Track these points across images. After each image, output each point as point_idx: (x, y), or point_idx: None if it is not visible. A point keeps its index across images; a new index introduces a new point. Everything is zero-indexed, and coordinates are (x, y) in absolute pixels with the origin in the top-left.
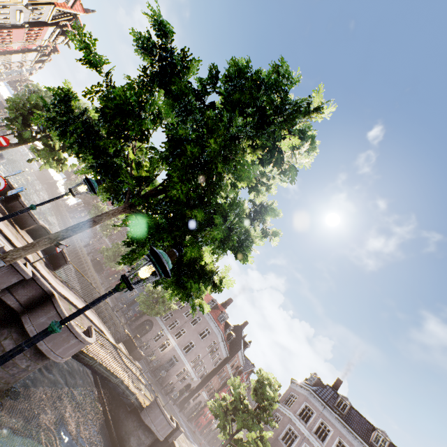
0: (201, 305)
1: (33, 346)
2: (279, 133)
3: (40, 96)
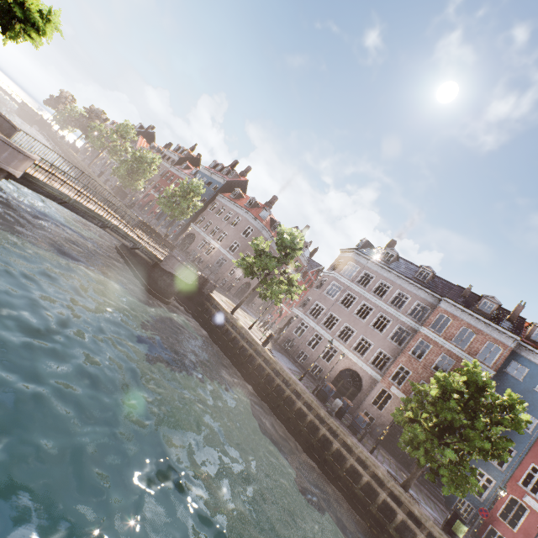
0: None
1: None
2: None
3: None
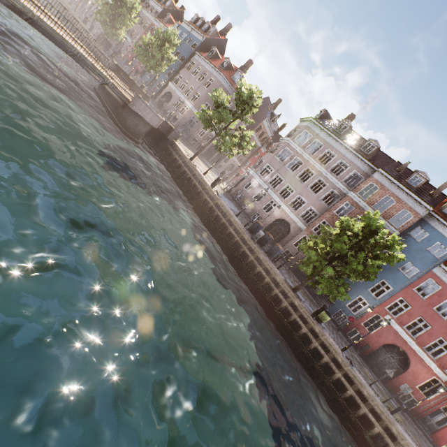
0: None
1: None
2: None
3: None
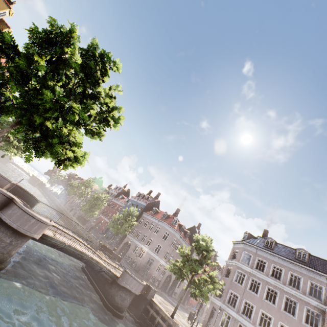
0: (66, 152)
1: (10, 229)
2: (61, 50)
3: None
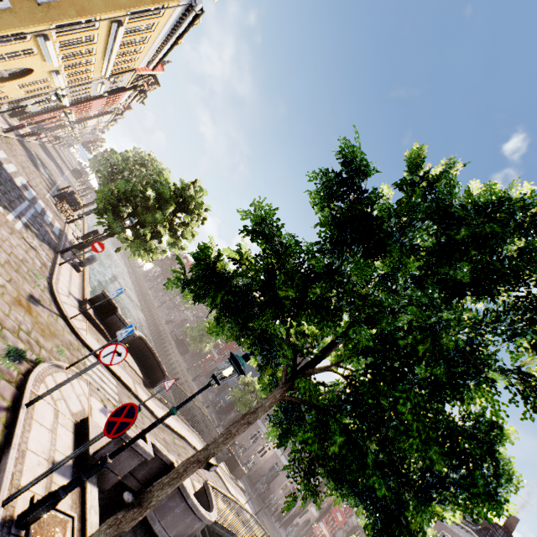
0: None
1: (152, 534)
2: None
3: (128, 179)
